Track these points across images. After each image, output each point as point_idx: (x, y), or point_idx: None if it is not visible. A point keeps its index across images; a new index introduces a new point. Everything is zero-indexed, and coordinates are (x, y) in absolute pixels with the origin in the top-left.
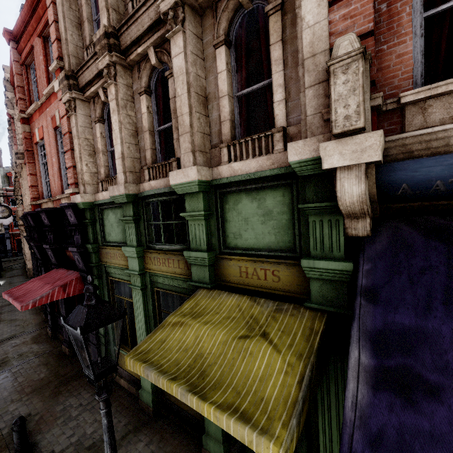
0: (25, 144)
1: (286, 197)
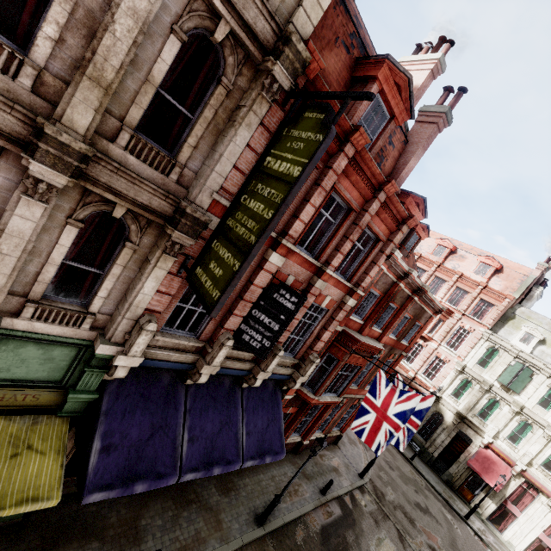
0: None
1: (73, 352)
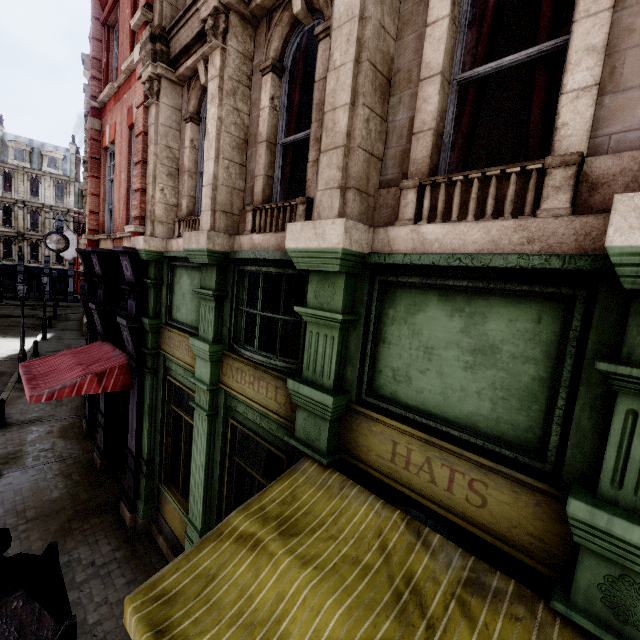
0: (90, 147)
1: (545, 325)
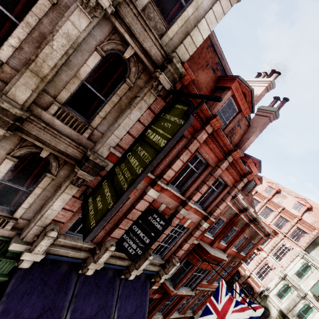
0: None
1: None
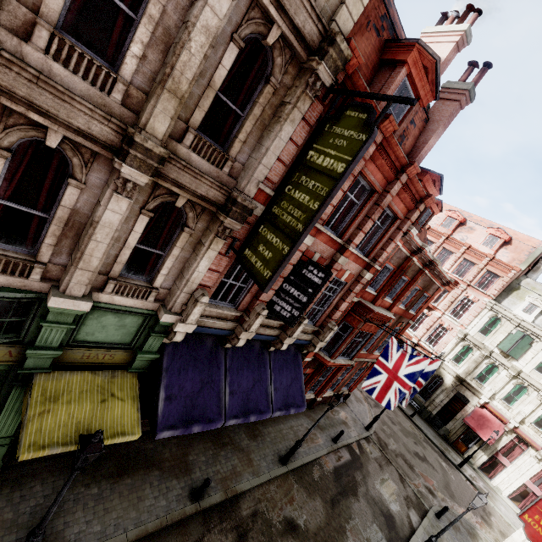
0: None
1: (140, 320)
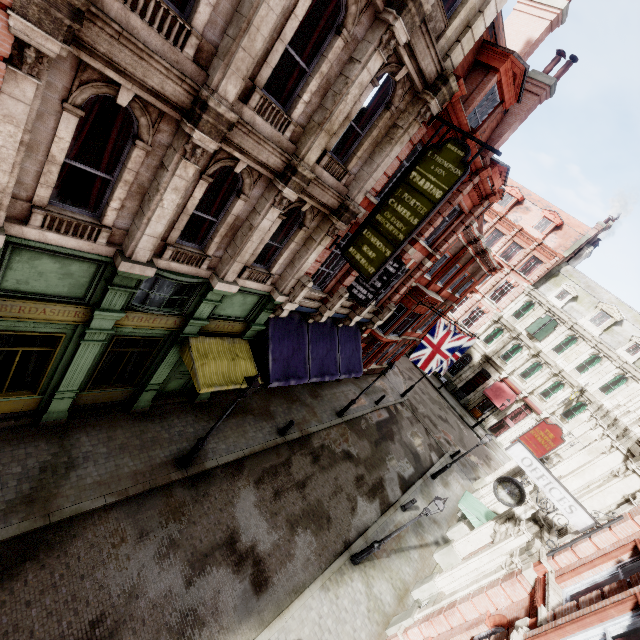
0: None
1: (256, 299)
